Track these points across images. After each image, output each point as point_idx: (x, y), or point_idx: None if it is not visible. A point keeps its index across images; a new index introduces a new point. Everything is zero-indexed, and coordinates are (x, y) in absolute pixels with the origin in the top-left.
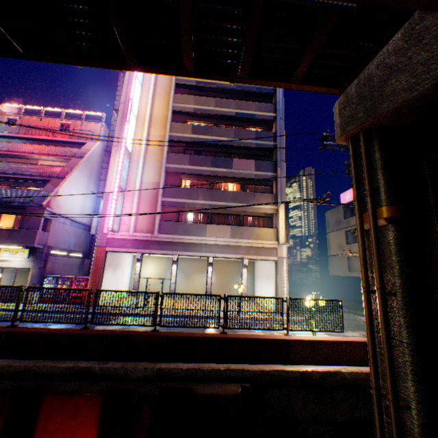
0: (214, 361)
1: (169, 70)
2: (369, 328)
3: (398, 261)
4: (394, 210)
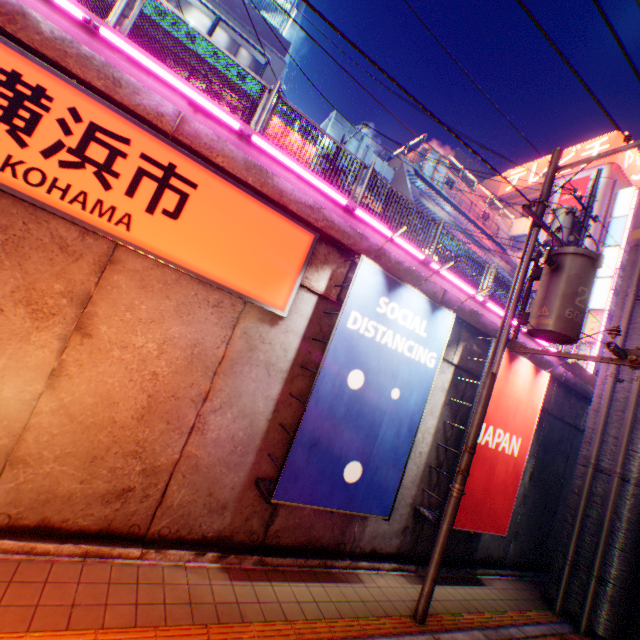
0: None
1: None
2: None
3: None
4: None
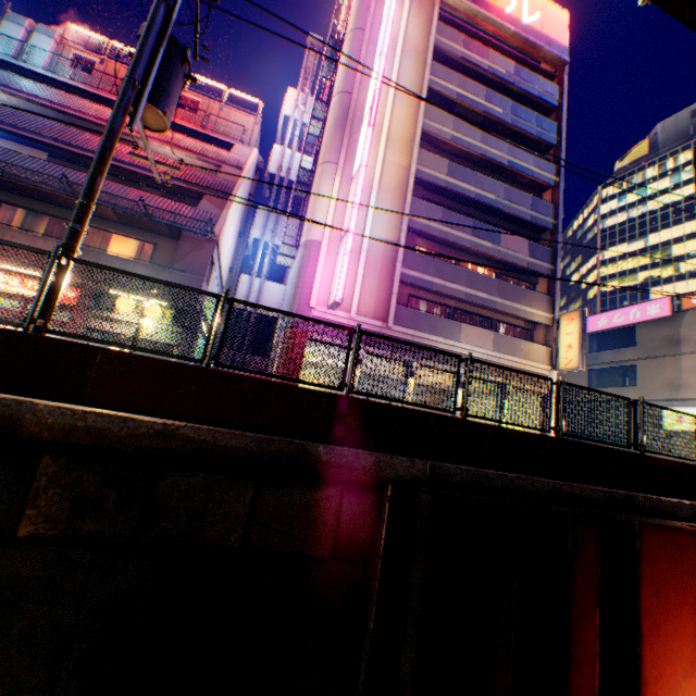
0: None
1: None
2: None
3: None
4: None
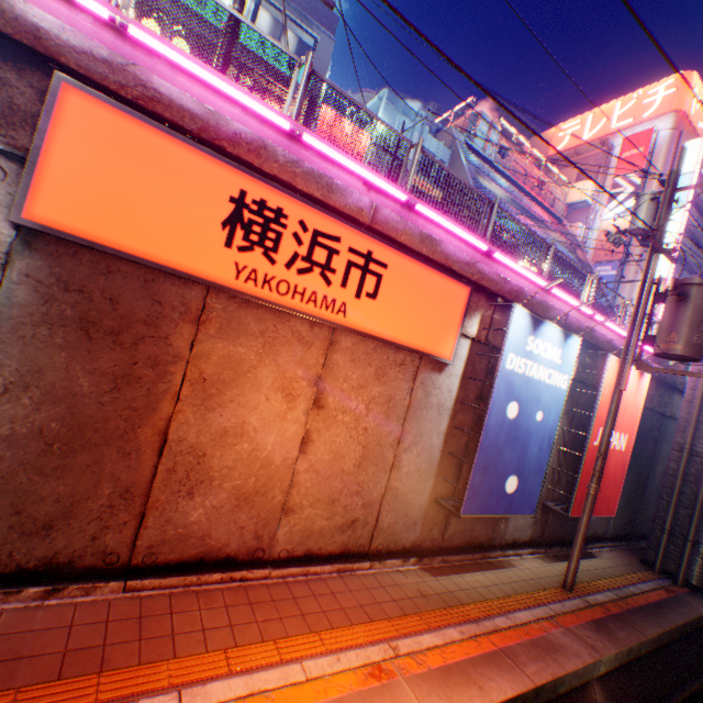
0: None
1: None
2: None
3: None
4: None
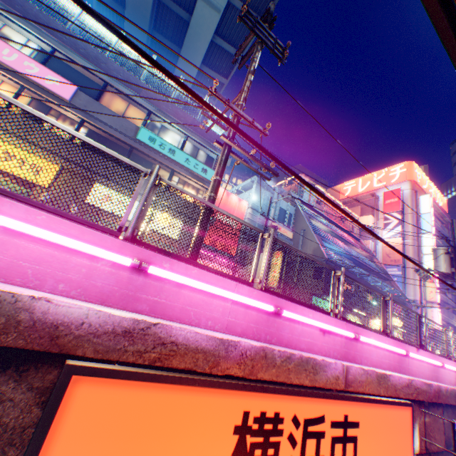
0: None
1: None
2: None
3: None
4: None
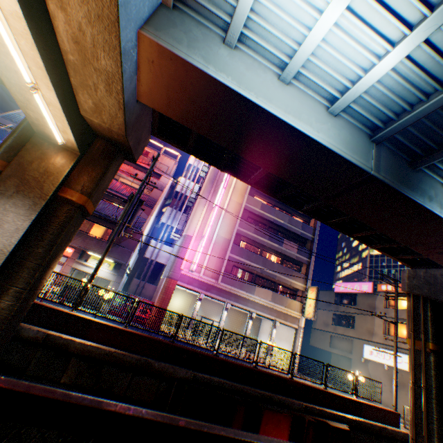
0: (326, 406)
1: (343, 231)
2: (414, 405)
3: (434, 373)
4: (435, 346)
